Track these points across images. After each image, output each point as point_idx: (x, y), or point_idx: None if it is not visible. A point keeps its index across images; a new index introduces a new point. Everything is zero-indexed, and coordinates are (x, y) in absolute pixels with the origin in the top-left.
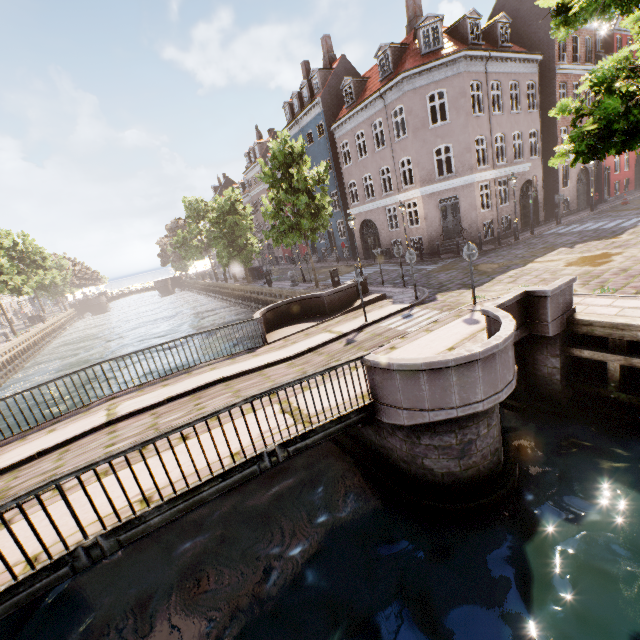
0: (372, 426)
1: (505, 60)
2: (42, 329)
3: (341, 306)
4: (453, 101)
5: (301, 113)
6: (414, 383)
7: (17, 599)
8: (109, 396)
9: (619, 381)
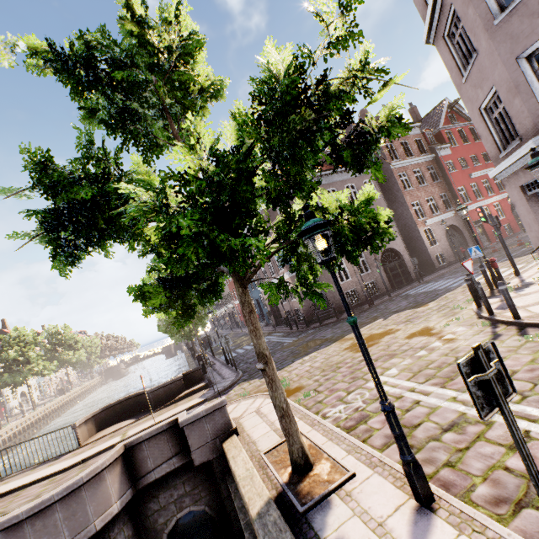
0: None
1: (336, 173)
2: (59, 401)
3: (168, 398)
4: None
5: None
6: None
7: None
8: None
9: None
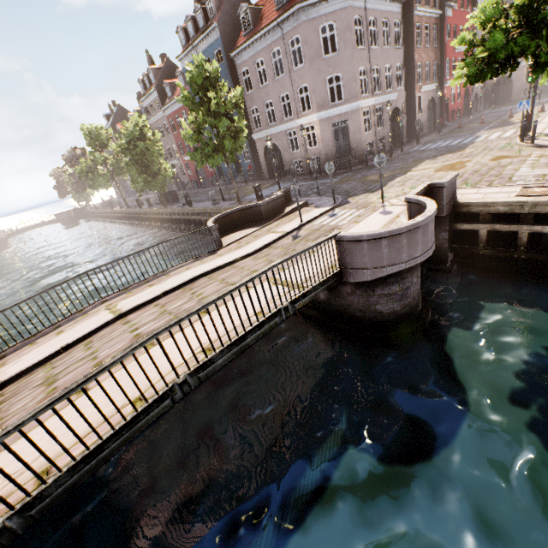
0: (332, 292)
1: None
2: None
3: (274, 213)
4: (341, 34)
5: (198, 38)
6: (377, 248)
7: (139, 425)
8: (99, 301)
9: (485, 242)
